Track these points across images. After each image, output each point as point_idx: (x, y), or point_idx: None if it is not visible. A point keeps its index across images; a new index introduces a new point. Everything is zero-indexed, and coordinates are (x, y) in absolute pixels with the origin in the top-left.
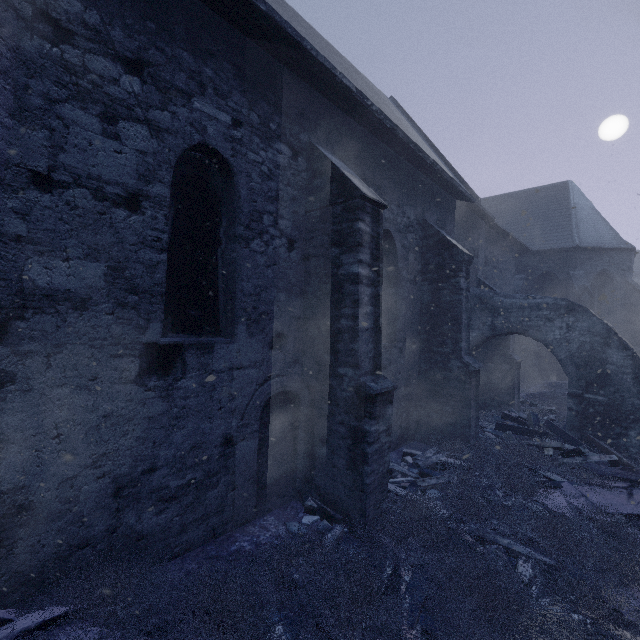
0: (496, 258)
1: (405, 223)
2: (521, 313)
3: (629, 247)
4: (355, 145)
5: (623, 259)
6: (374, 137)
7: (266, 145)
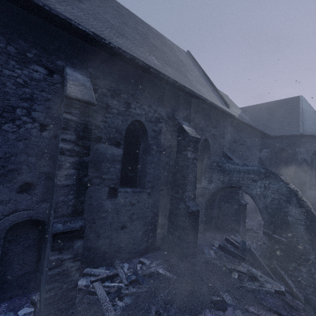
0: (244, 139)
1: (156, 117)
2: (238, 175)
3: None
4: (110, 69)
5: None
6: (129, 65)
7: (22, 66)
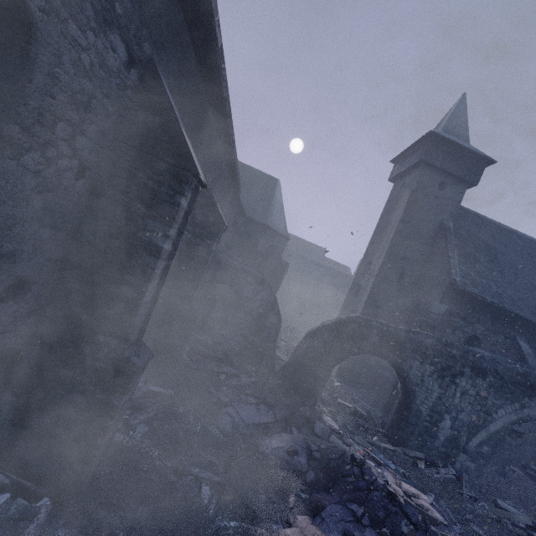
0: (227, 215)
1: None
2: (235, 273)
3: (288, 237)
4: (188, 87)
5: (283, 243)
6: (204, 88)
7: (100, 27)
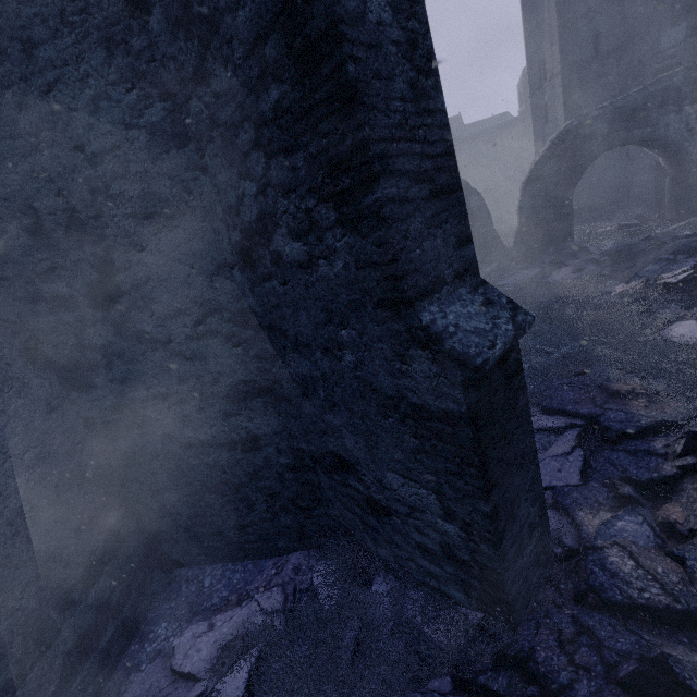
0: None
1: None
2: None
3: None
4: None
5: None
6: None
7: None
